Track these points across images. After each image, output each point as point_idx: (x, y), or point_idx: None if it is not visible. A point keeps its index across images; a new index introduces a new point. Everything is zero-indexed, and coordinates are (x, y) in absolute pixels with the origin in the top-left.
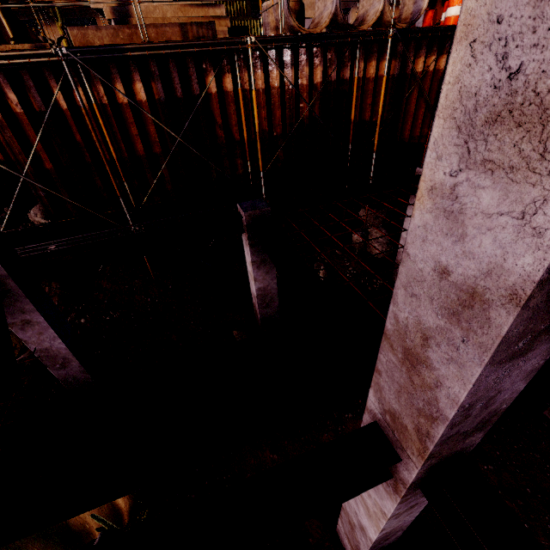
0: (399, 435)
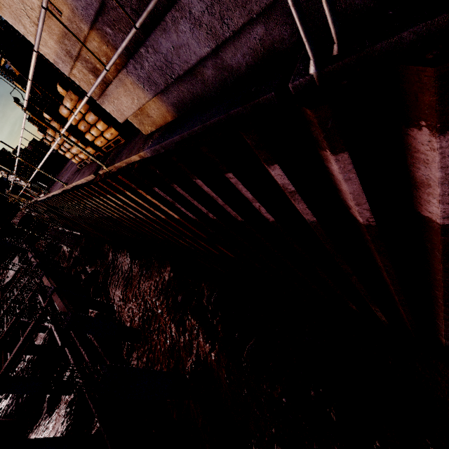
0: None
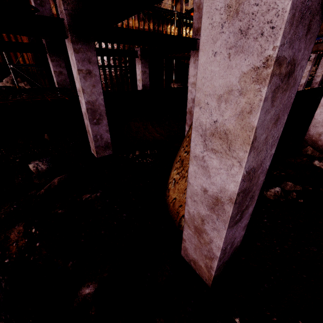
0: (199, 33)
